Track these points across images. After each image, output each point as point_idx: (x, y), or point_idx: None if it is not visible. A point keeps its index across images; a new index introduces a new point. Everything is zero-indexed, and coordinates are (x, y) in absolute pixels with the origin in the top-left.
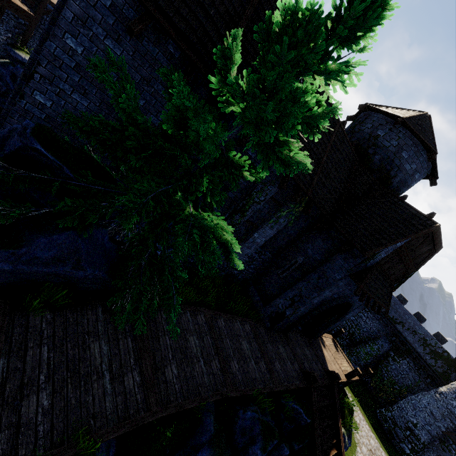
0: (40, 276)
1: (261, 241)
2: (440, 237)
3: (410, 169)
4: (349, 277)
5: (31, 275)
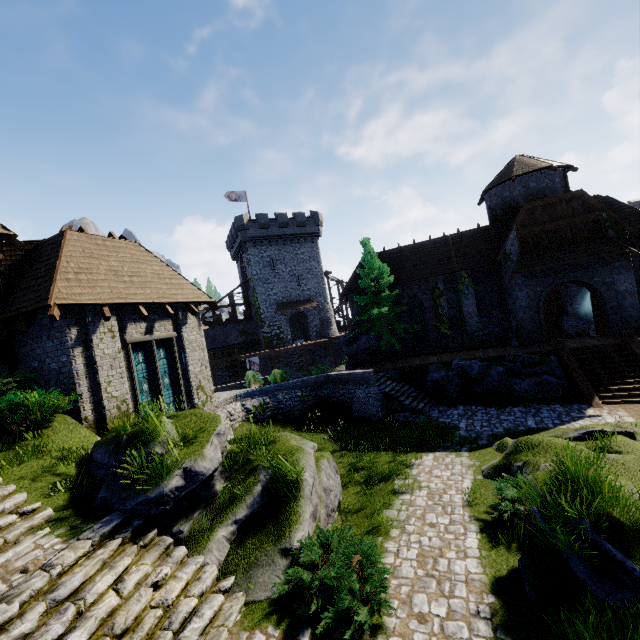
0: (366, 351)
1: (473, 309)
2: (549, 198)
3: (518, 192)
4: (516, 274)
5: (364, 350)
